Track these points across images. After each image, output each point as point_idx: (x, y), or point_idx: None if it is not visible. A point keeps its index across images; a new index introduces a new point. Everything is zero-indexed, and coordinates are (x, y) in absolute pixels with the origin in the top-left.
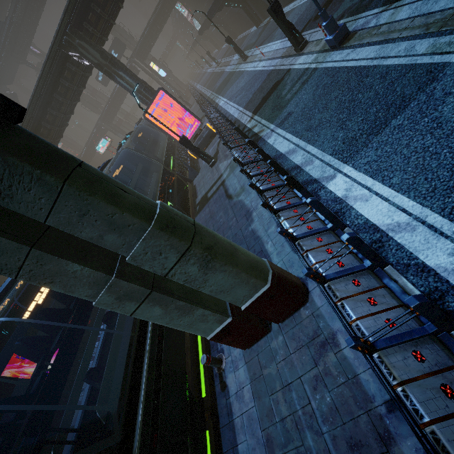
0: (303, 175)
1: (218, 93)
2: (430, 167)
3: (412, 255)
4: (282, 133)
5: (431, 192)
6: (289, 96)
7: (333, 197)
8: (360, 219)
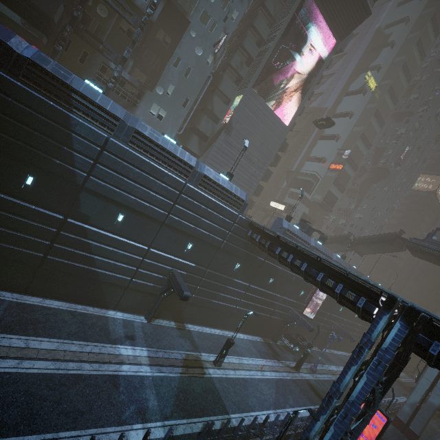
0: None
1: (215, 413)
2: None
3: None
4: None
5: None
6: (327, 390)
7: None
8: None
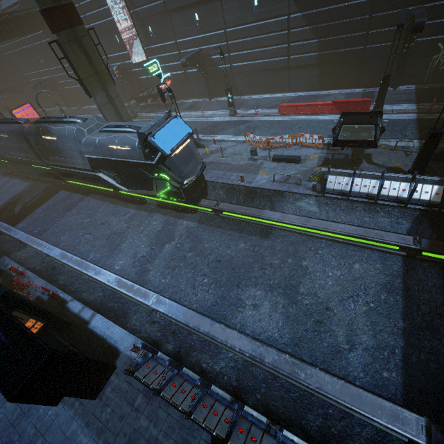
0: None
1: None
2: None
3: None
4: None
5: None
6: None
7: None
8: None
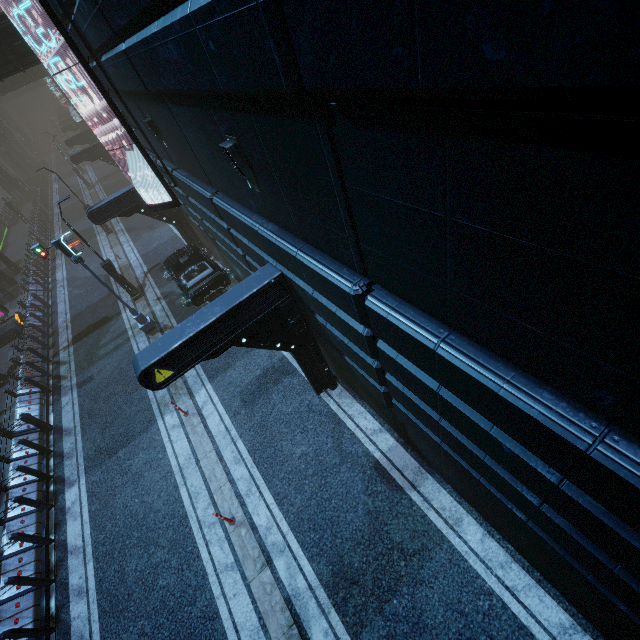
0: (61, 469)
1: None
2: (109, 505)
3: (68, 575)
4: (75, 400)
5: (99, 526)
6: (102, 351)
7: (63, 506)
8: (64, 536)
